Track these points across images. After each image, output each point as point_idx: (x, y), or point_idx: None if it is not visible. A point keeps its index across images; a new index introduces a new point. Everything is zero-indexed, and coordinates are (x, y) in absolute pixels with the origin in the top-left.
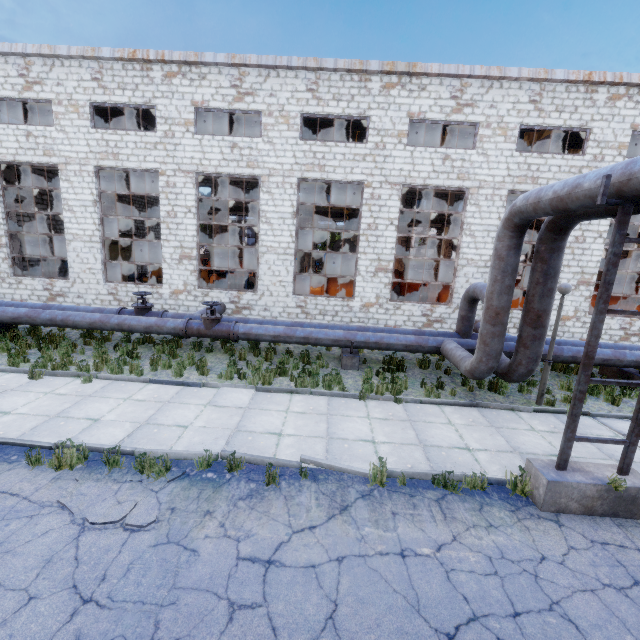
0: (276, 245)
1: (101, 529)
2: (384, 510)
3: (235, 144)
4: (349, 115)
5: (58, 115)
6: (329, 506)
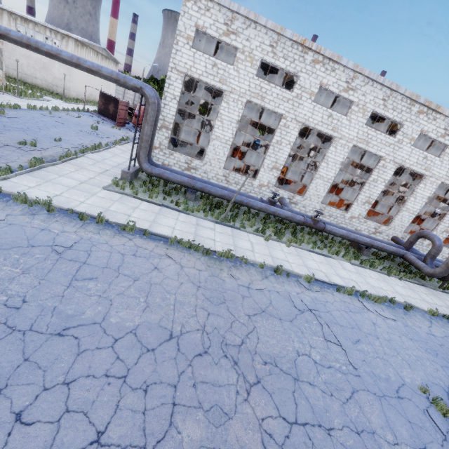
0: (325, 176)
1: (386, 319)
2: (440, 324)
3: (331, 115)
4: (394, 120)
5: (238, 60)
6: (427, 320)
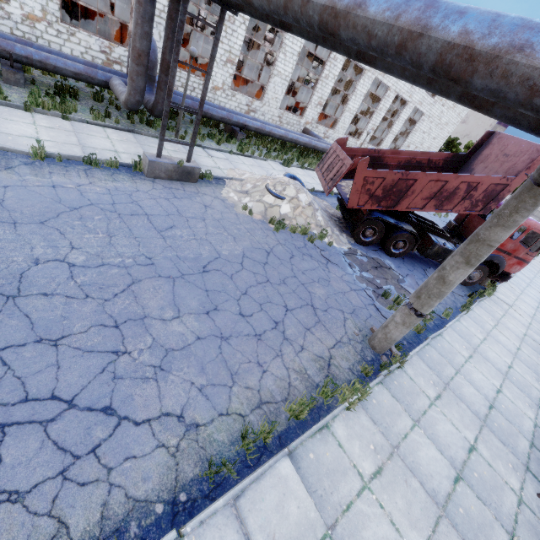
0: None
1: None
2: (43, 171)
3: None
4: None
5: None
6: None
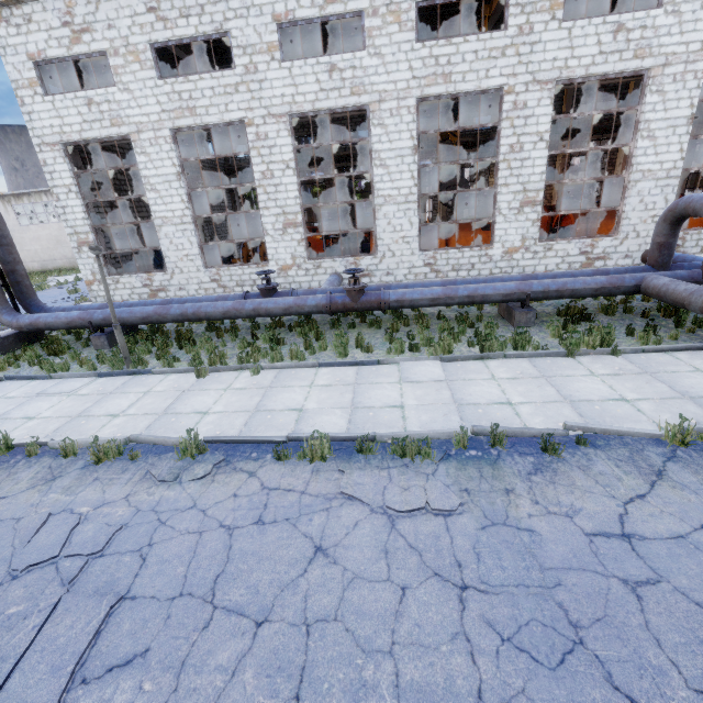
0: (395, 193)
1: (410, 516)
2: None
3: (333, 66)
4: None
5: (117, 70)
6: (639, 473)
